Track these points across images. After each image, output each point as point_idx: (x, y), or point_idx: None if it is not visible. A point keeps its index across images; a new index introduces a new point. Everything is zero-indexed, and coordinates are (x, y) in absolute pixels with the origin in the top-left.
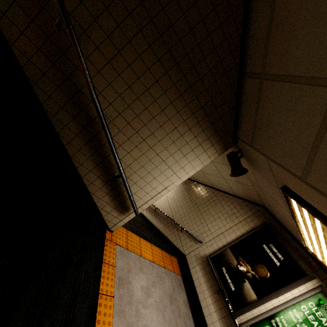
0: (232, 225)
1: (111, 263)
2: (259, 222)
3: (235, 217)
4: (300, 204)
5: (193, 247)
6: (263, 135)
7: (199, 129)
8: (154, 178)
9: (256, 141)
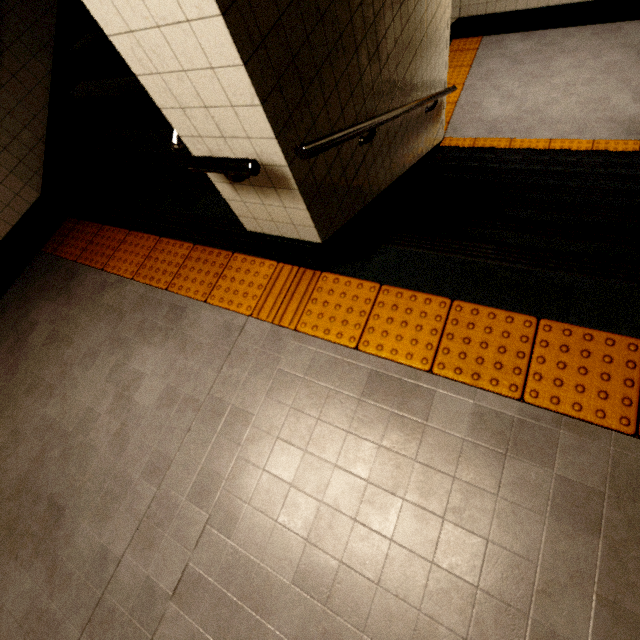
0: None
1: (471, 144)
2: None
3: None
4: None
5: None
6: None
7: None
8: (439, 42)
9: None
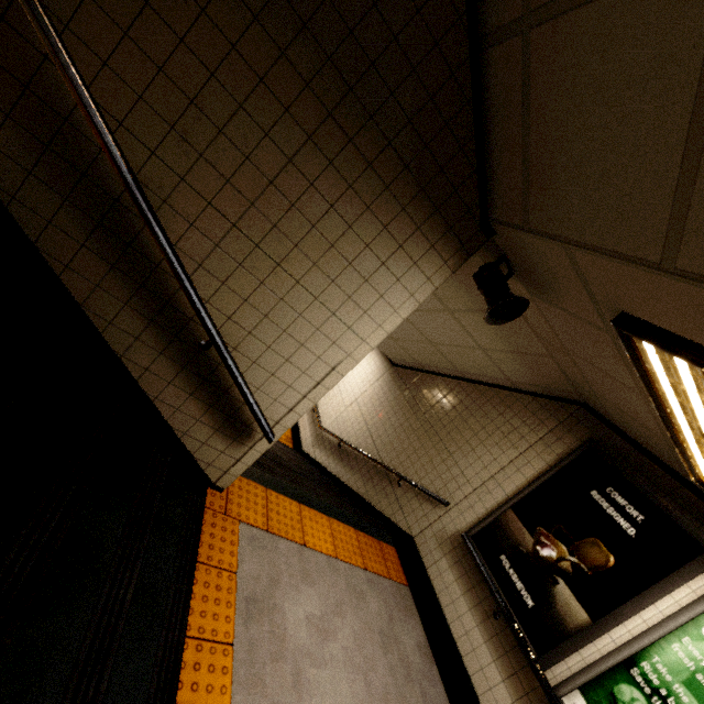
0: (514, 455)
1: (225, 566)
2: (577, 439)
3: (520, 438)
4: (667, 348)
5: (429, 516)
6: (551, 185)
7: (392, 206)
8: (299, 345)
9: (535, 211)
